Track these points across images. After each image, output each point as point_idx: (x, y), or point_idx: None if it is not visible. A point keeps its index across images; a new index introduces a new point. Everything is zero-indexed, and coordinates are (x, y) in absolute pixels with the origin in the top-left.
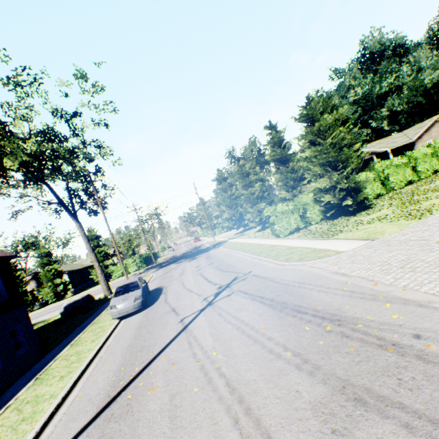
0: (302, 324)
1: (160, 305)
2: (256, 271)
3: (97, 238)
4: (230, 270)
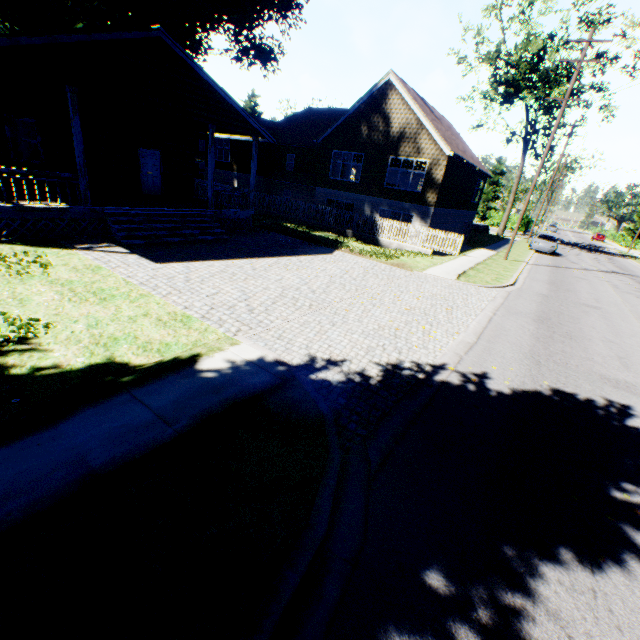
0: None
1: (563, 259)
2: None
3: (500, 175)
4: (628, 272)
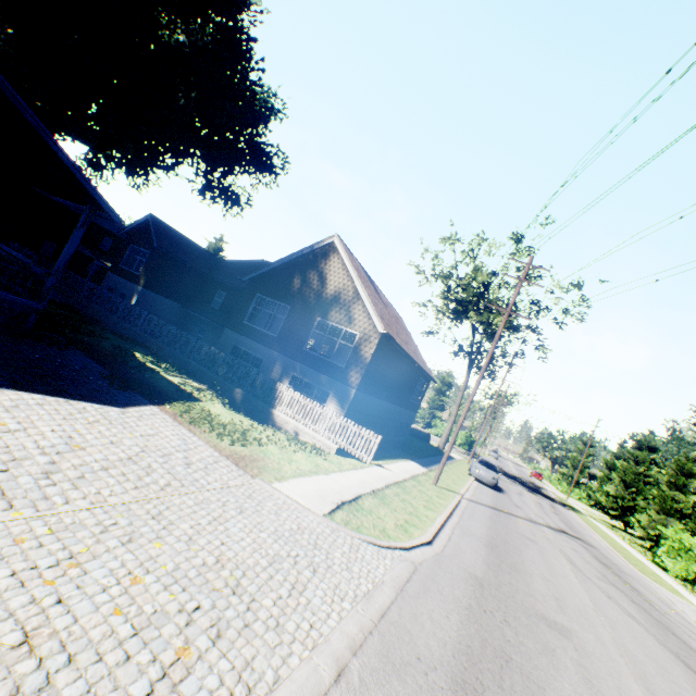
0: (613, 575)
1: (506, 497)
2: (603, 551)
3: (448, 385)
4: (577, 532)
